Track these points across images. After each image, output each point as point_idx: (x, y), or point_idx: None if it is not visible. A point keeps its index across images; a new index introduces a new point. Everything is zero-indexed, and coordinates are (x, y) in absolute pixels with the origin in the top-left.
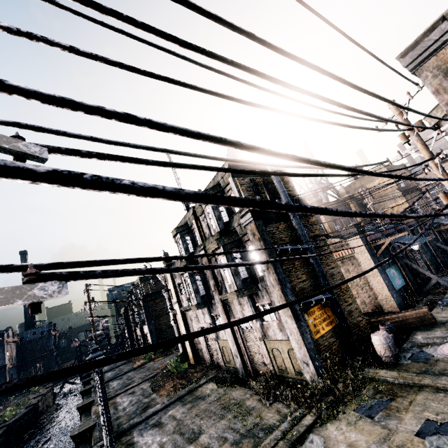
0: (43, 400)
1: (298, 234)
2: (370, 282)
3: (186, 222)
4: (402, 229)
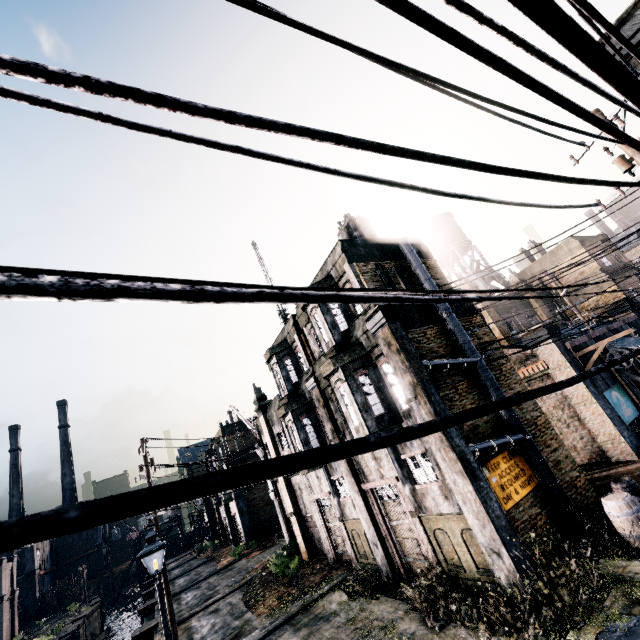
0: (85, 625)
1: (457, 341)
2: (581, 414)
3: (284, 338)
4: (619, 328)
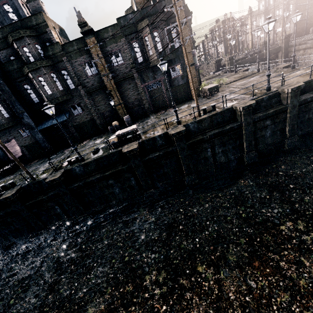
0: None
1: None
2: None
3: None
4: None
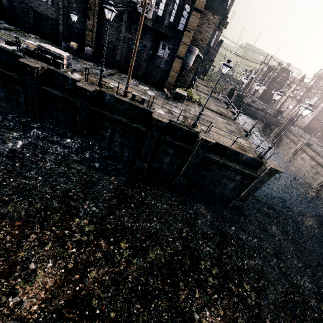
0: None
1: None
2: None
3: None
4: None
